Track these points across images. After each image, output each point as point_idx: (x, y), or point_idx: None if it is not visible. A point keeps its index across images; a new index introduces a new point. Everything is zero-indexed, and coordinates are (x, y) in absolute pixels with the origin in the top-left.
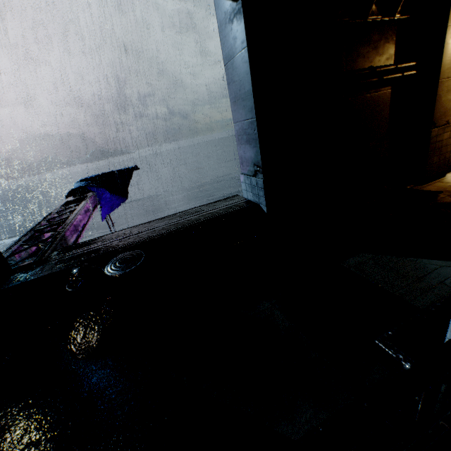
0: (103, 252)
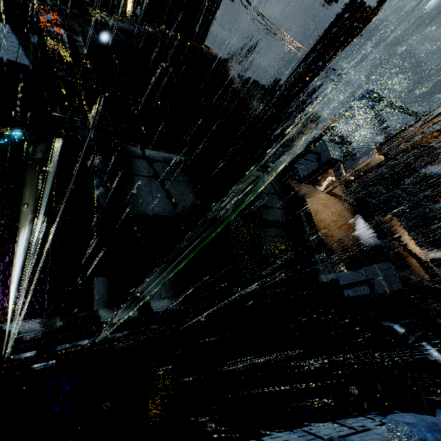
0: None
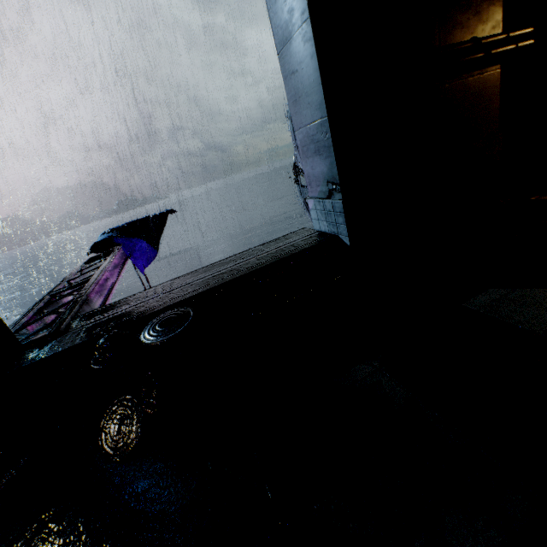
0: (138, 314)
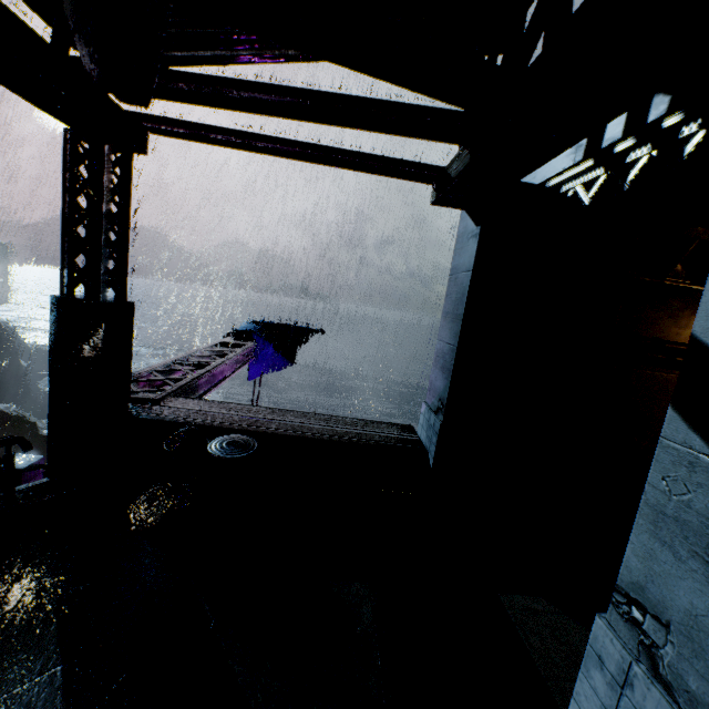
0: (220, 423)
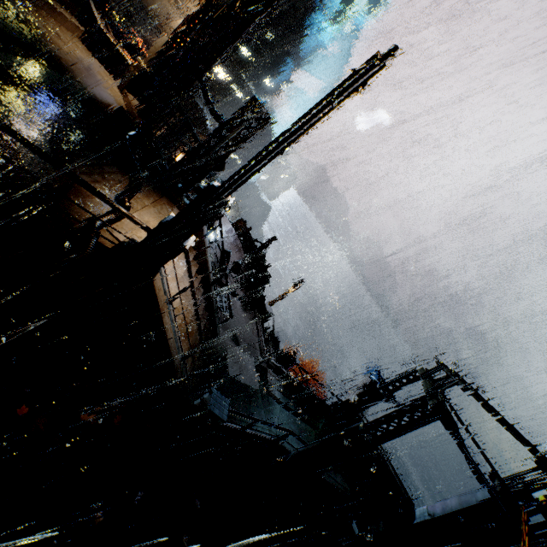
0: None
